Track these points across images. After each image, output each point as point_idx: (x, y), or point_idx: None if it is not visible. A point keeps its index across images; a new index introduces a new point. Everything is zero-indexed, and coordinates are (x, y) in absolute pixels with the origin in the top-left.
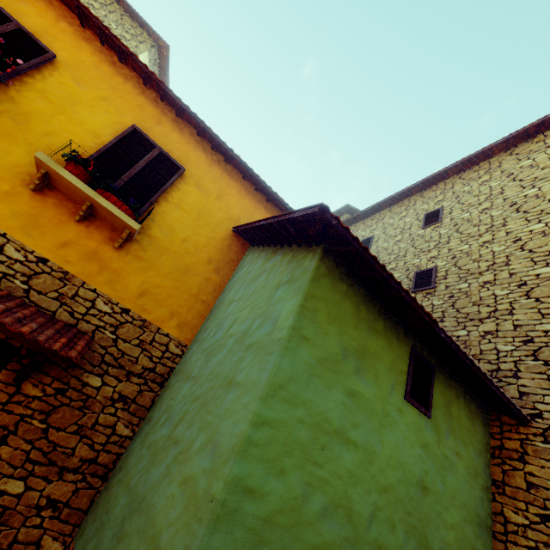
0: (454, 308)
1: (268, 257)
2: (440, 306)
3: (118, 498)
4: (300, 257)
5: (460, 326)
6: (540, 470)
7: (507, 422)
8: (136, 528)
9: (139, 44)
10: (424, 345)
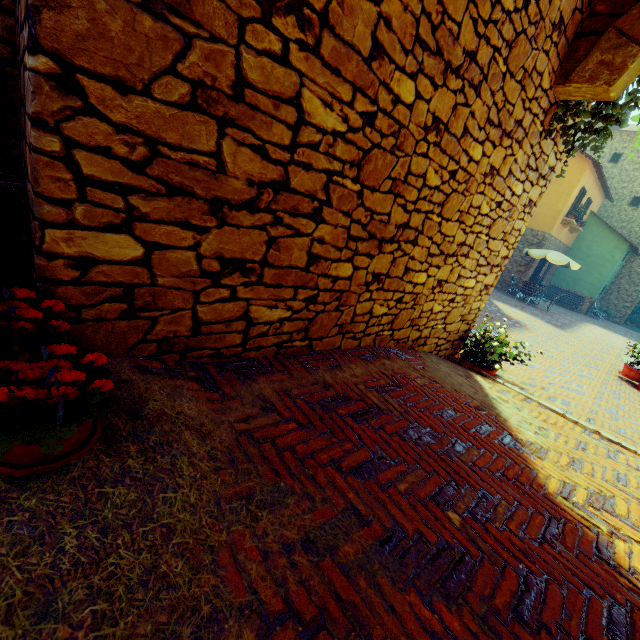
0: (639, 219)
1: (607, 231)
2: (635, 217)
3: (566, 278)
4: (621, 242)
5: (638, 227)
6: (634, 265)
7: (634, 255)
8: (581, 282)
9: None
10: (630, 248)
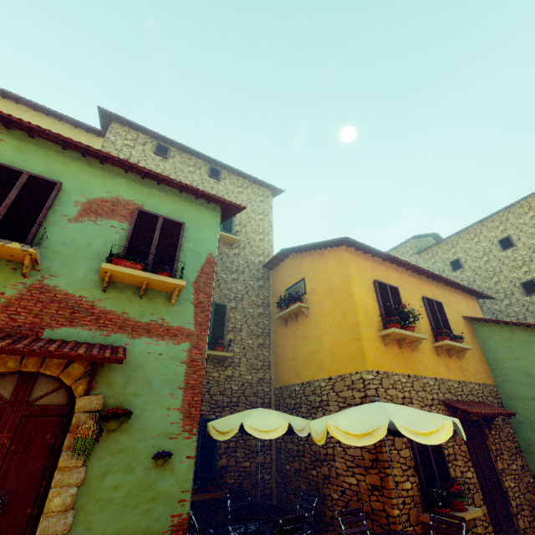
0: None
1: (519, 332)
2: None
3: None
4: None
5: None
6: None
7: None
8: None
9: (268, 199)
10: None
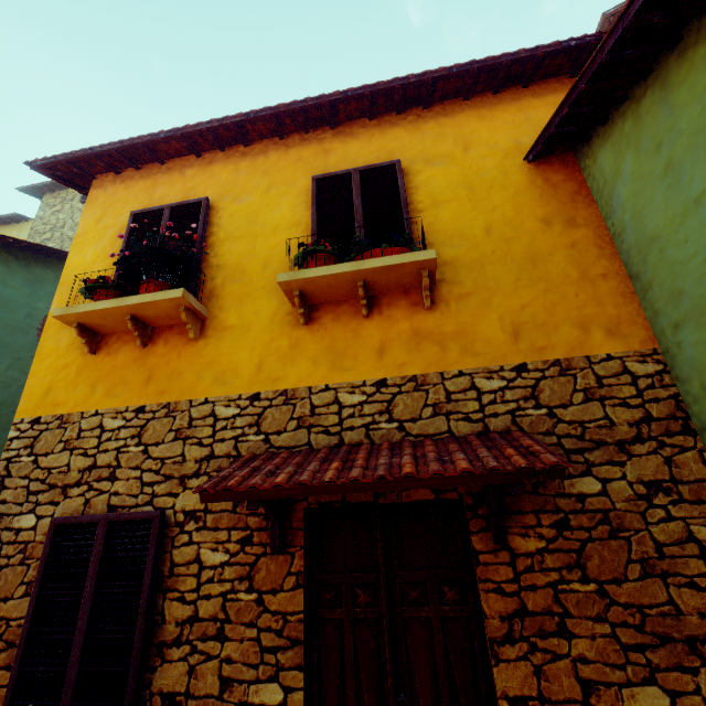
0: None
1: (686, 70)
2: None
3: None
4: None
5: None
6: None
7: None
8: None
9: None
10: None
